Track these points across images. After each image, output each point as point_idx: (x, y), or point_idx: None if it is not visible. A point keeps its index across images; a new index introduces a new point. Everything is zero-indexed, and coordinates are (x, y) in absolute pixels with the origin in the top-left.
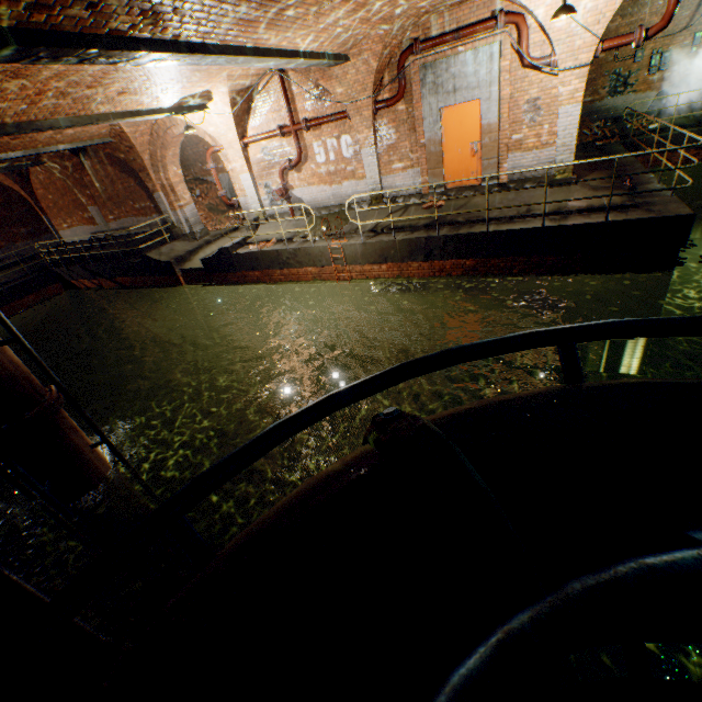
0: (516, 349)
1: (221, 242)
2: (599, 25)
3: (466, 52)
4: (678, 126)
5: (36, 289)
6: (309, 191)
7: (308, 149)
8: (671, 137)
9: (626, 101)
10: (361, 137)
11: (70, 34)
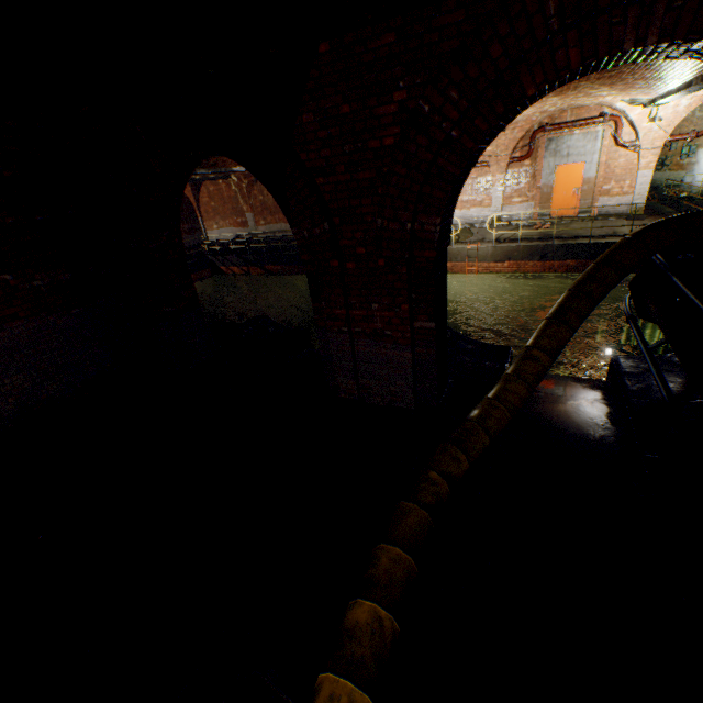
0: None
1: None
2: (669, 128)
3: (579, 134)
4: (702, 196)
5: (197, 270)
6: None
7: None
8: (698, 203)
9: (663, 176)
10: (494, 179)
11: None
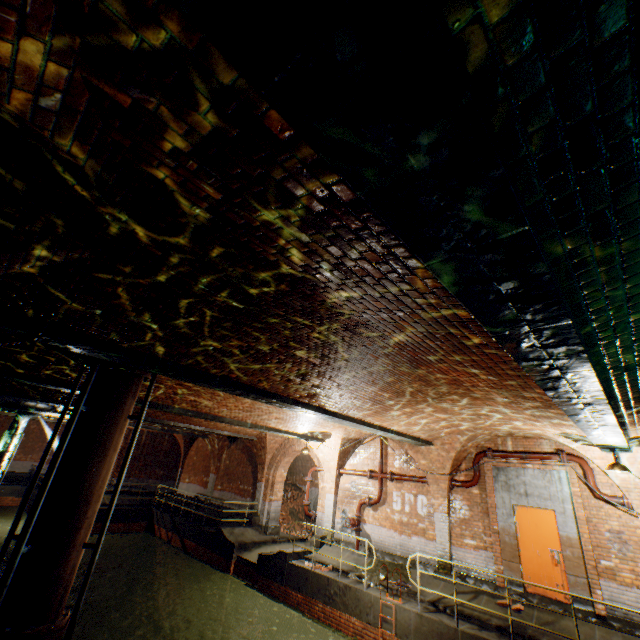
0: None
1: (284, 545)
2: None
3: (534, 468)
4: None
5: (130, 518)
6: (379, 530)
7: (388, 494)
8: None
9: None
10: (435, 501)
11: (270, 391)
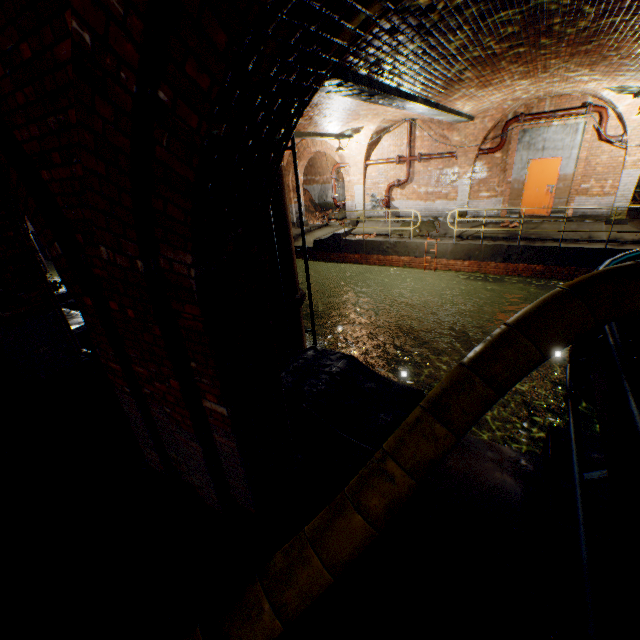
0: None
1: (319, 232)
2: None
3: (557, 125)
4: None
5: None
6: (406, 203)
7: (415, 174)
8: None
9: None
10: (461, 171)
11: (414, 96)
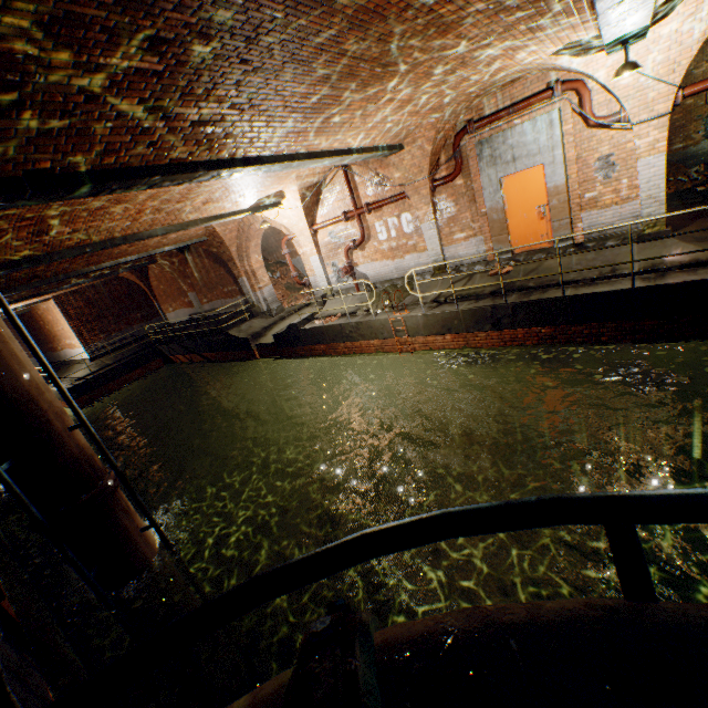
0: (532, 524)
1: (293, 318)
2: (674, 74)
3: (523, 123)
4: None
5: (142, 364)
6: (373, 266)
7: (371, 229)
8: None
9: None
10: (420, 213)
11: (137, 168)
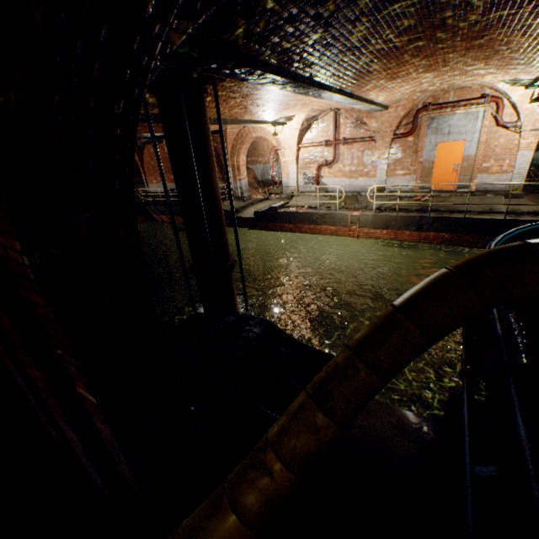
0: None
1: (260, 205)
2: None
3: (460, 113)
4: None
5: None
6: (333, 180)
7: (340, 155)
8: None
9: None
10: (379, 153)
11: (328, 85)
